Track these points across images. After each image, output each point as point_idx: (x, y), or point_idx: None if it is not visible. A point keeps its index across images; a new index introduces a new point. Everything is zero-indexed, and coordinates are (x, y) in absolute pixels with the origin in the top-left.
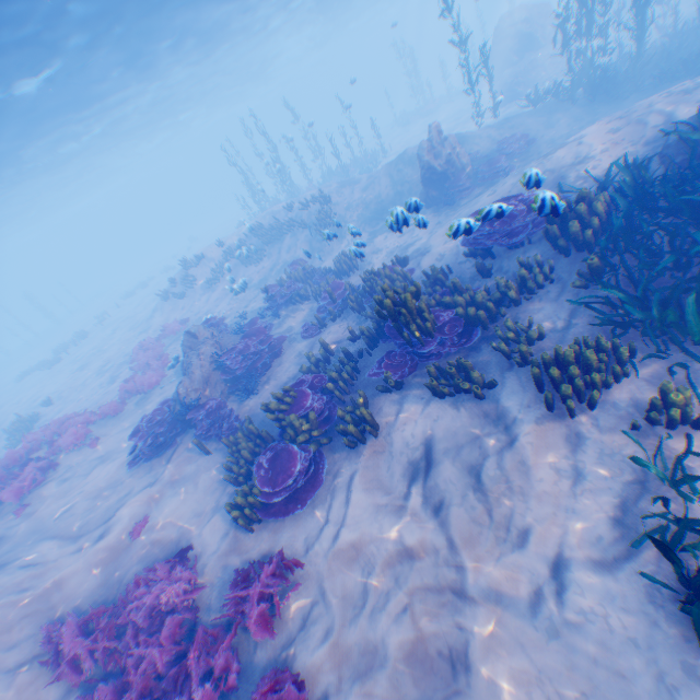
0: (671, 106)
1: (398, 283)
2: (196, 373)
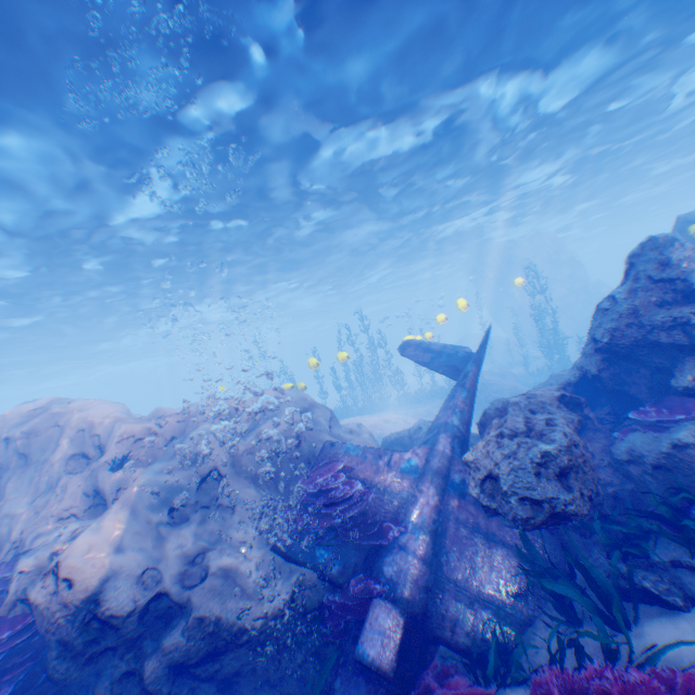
0: None
1: None
2: None
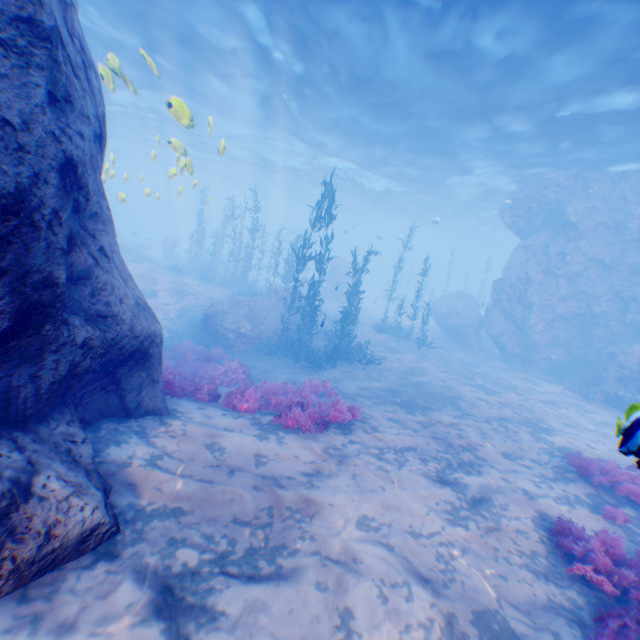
0: None
1: None
2: None
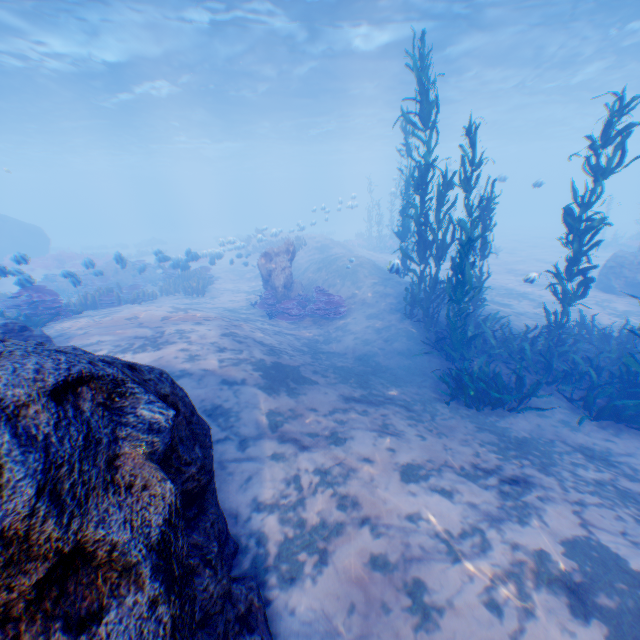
0: (123, 333)
1: (77, 300)
2: (79, 273)
